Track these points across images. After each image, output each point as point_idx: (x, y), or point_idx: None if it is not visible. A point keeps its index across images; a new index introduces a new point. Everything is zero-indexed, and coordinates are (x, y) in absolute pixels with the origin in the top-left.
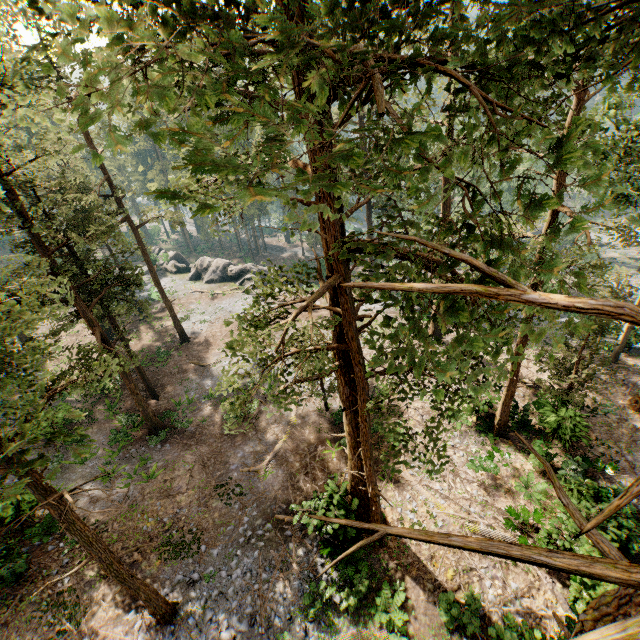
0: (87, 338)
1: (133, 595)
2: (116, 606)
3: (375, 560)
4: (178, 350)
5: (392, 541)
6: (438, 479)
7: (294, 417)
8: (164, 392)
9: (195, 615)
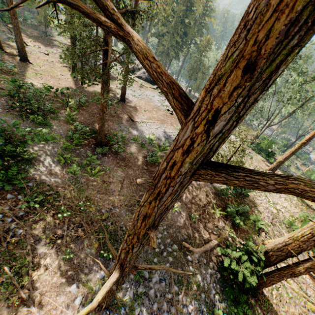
0: (58, 68)
1: (75, 268)
2: (60, 274)
3: (250, 305)
4: (117, 103)
5: (260, 294)
6: (284, 261)
7: None
8: (106, 123)
9: (125, 306)
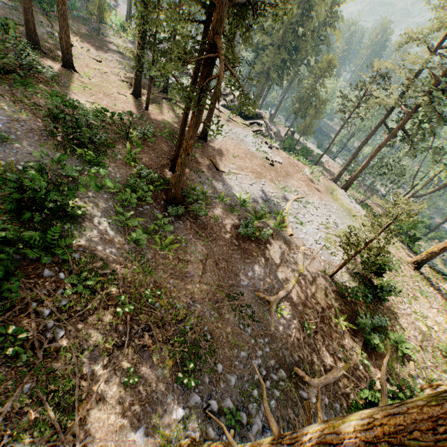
0: (114, 83)
1: (142, 400)
2: (120, 409)
3: None
4: (195, 142)
5: None
6: None
7: (300, 266)
8: None
9: None
